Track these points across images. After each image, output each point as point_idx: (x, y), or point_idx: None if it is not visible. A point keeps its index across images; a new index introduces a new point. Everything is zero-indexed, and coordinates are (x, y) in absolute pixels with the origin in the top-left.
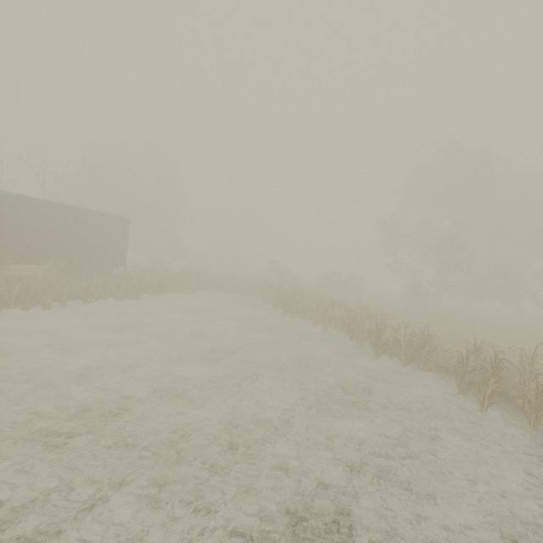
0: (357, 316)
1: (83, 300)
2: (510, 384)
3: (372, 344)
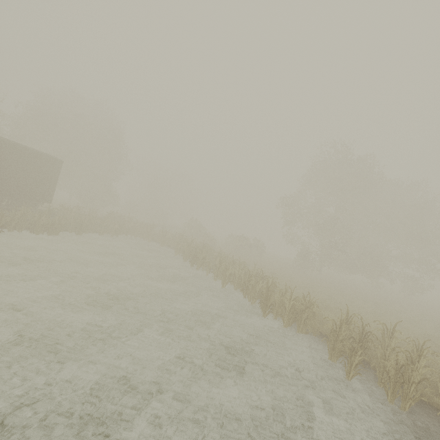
0: (253, 276)
1: None
2: (371, 353)
3: (261, 303)
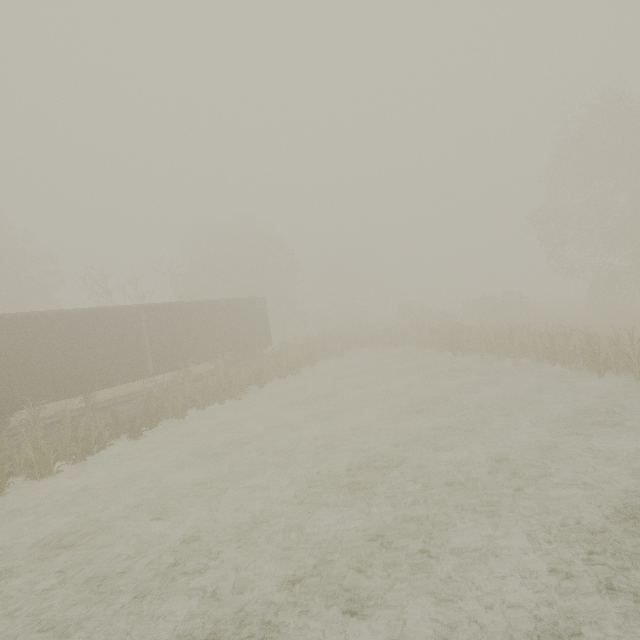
0: (554, 336)
1: (258, 385)
2: None
3: (586, 363)
